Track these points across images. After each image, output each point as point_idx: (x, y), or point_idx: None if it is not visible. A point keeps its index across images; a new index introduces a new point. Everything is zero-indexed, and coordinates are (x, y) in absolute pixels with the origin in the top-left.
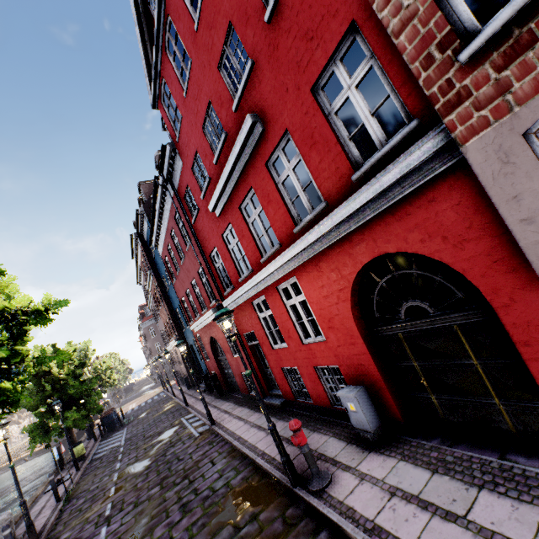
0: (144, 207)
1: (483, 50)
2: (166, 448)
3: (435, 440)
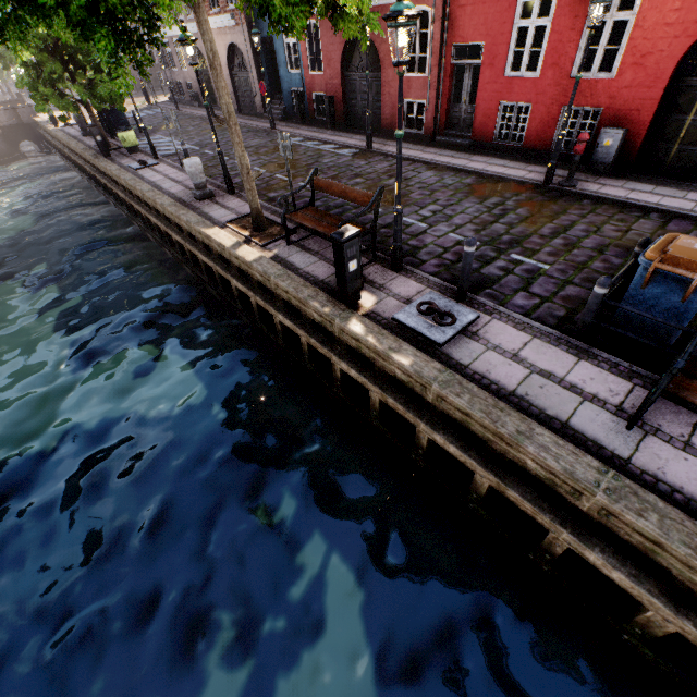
0: None
1: None
2: (310, 158)
3: (651, 177)
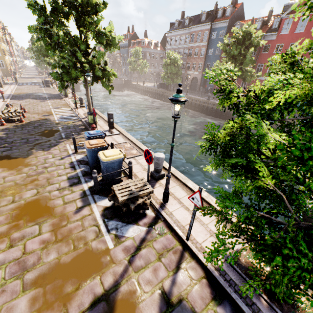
0: (229, 20)
1: None
2: None
3: None
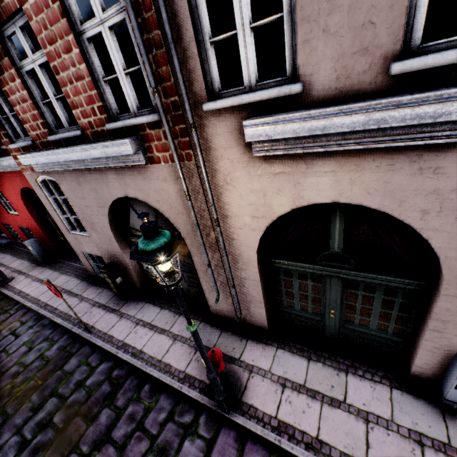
0: None
1: (17, 149)
2: None
3: (67, 259)
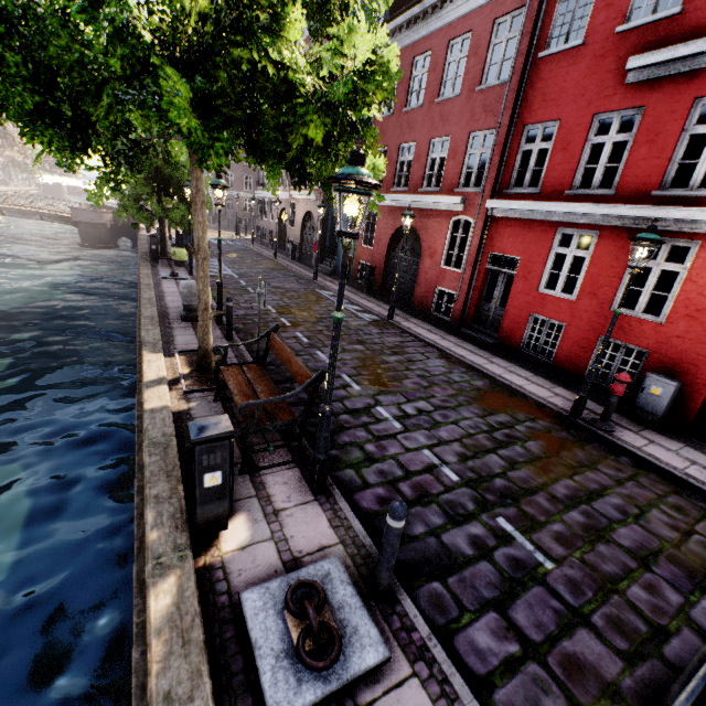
0: None
1: None
2: (328, 312)
3: None
